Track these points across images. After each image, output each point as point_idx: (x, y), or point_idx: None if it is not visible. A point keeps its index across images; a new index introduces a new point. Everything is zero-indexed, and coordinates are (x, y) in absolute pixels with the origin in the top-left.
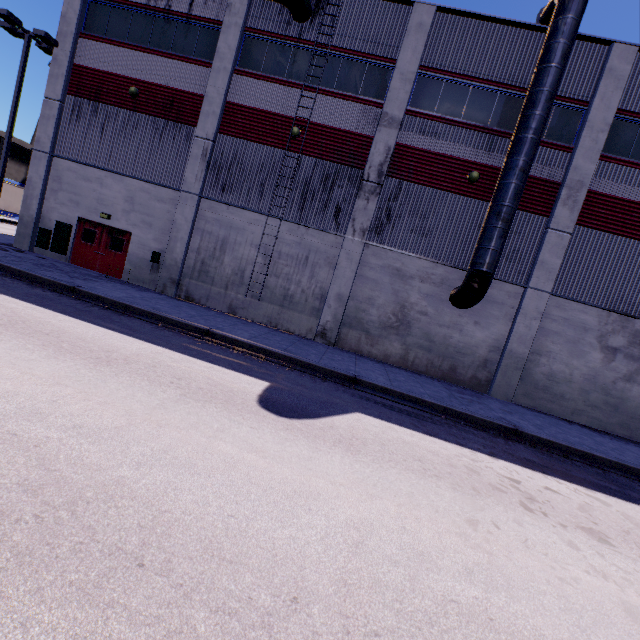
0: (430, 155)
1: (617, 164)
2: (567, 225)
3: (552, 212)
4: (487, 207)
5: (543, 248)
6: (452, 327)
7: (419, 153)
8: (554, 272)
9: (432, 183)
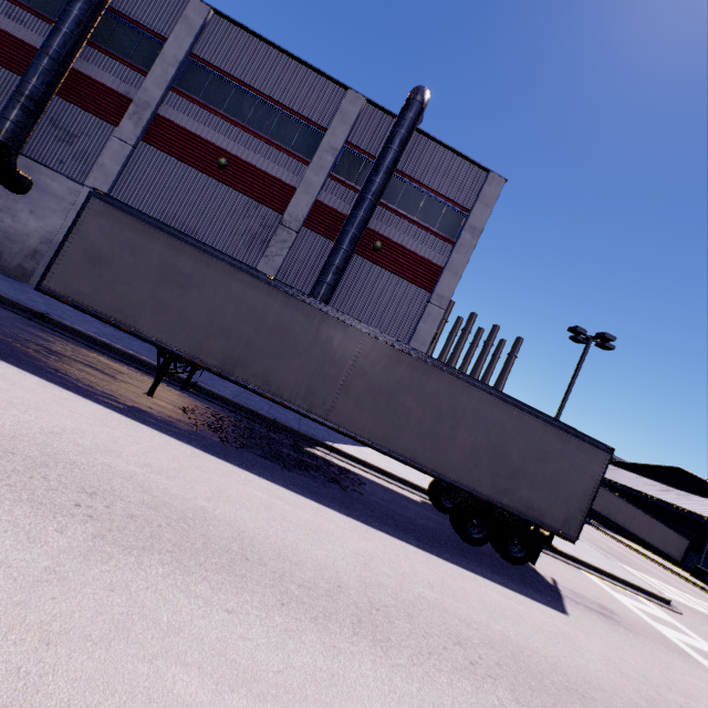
0: (13, 40)
1: (187, 100)
2: (131, 138)
3: (120, 123)
4: (63, 104)
5: (105, 153)
6: (6, 211)
7: (2, 34)
8: (112, 177)
9: (10, 66)
